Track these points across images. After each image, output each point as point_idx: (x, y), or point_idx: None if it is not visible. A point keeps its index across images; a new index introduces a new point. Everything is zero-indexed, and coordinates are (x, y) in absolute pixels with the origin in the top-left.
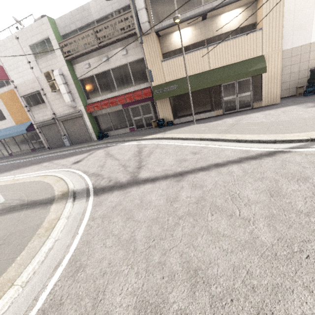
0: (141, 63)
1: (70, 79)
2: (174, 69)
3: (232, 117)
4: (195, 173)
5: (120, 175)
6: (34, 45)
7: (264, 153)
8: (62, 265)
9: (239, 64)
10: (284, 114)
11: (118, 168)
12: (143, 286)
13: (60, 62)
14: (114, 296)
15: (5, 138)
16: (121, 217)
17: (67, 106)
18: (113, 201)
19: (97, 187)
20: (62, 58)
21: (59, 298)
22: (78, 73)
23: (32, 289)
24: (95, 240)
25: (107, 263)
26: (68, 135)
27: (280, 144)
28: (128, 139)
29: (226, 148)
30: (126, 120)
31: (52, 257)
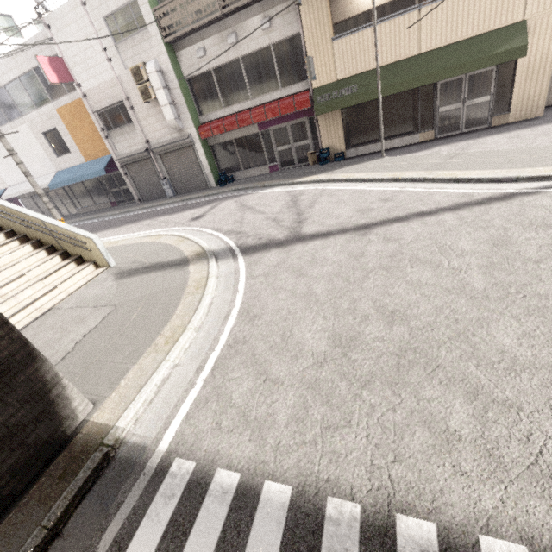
0: (295, 44)
1: (173, 80)
2: (355, 55)
3: (450, 144)
4: (387, 225)
5: (273, 232)
6: (112, 15)
7: (496, 196)
8: (233, 316)
9: (477, 40)
10: (544, 136)
11: (267, 223)
12: (334, 325)
13: (156, 48)
14: (303, 333)
15: (71, 184)
16: (290, 275)
17: (168, 128)
18: (273, 259)
19: (244, 246)
20: (160, 39)
21: (242, 337)
22: (185, 66)
23: (207, 333)
24: (263, 295)
25: (286, 312)
26: (169, 179)
27: (525, 183)
28: (270, 184)
29: (436, 192)
30: (264, 153)
31: (216, 311)
